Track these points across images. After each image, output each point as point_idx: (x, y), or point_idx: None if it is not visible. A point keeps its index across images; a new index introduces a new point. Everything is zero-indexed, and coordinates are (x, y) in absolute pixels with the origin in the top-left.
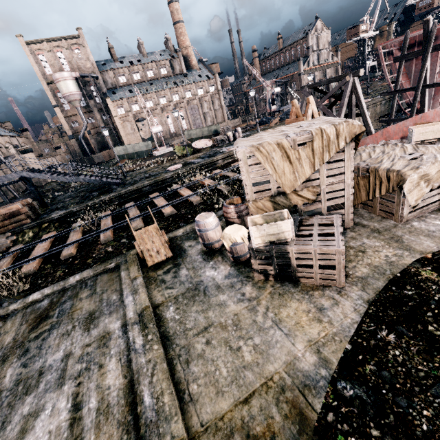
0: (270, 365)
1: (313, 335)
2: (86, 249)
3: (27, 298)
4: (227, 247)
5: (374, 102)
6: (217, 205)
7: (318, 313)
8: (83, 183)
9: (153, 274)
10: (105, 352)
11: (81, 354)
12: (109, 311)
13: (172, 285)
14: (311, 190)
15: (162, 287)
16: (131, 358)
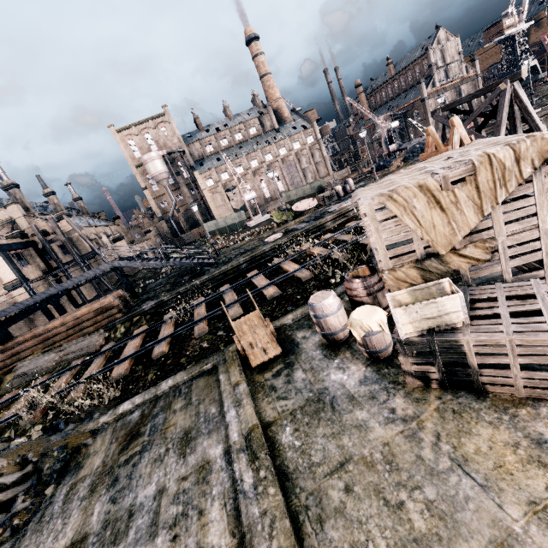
0: (463, 543)
1: (535, 491)
2: (179, 346)
3: (117, 409)
4: (359, 338)
5: (546, 112)
6: (334, 280)
7: (536, 449)
8: (174, 268)
9: (259, 378)
10: (205, 491)
11: (176, 491)
12: (208, 430)
13: (286, 394)
14: (481, 245)
15: (272, 396)
16: (239, 505)
